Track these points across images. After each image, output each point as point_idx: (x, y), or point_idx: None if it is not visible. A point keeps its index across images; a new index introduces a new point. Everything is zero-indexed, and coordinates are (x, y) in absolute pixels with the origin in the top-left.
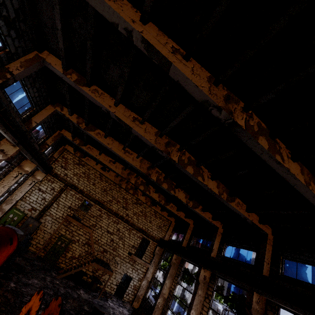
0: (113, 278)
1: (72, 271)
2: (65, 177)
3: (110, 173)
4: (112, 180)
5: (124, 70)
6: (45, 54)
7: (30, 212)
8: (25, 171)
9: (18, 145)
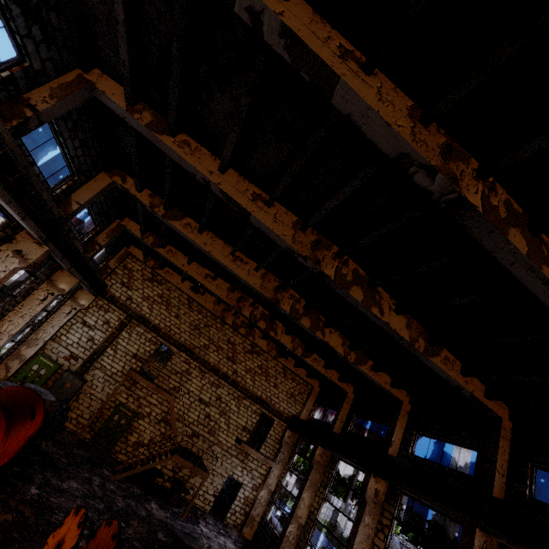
0: (209, 483)
1: (138, 468)
2: (128, 303)
3: (207, 296)
4: (210, 309)
5: (241, 99)
6: (94, 75)
7: (68, 362)
8: (59, 289)
9: (46, 243)
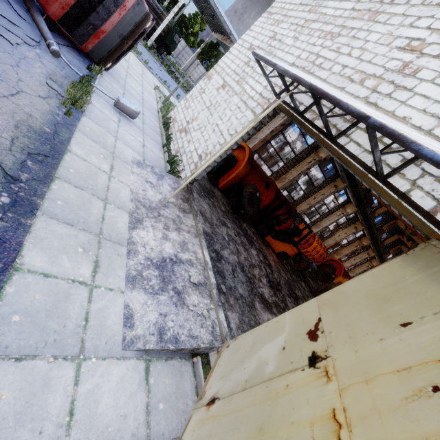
0: None
1: None
2: None
3: None
4: None
5: None
6: None
7: None
8: None
9: None
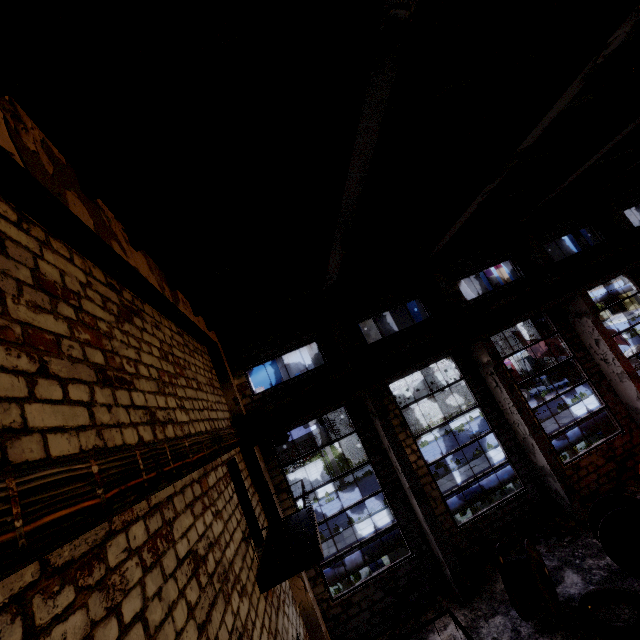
0: None
1: None
2: None
3: None
4: None
5: None
6: None
7: None
8: None
9: None
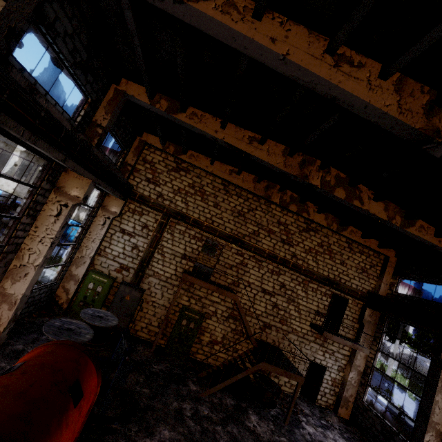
0: None
1: (225, 382)
2: (160, 201)
3: (243, 175)
4: (251, 190)
5: None
6: None
7: (120, 275)
8: (72, 197)
9: None
